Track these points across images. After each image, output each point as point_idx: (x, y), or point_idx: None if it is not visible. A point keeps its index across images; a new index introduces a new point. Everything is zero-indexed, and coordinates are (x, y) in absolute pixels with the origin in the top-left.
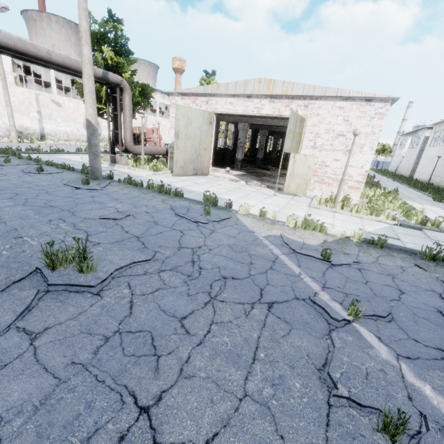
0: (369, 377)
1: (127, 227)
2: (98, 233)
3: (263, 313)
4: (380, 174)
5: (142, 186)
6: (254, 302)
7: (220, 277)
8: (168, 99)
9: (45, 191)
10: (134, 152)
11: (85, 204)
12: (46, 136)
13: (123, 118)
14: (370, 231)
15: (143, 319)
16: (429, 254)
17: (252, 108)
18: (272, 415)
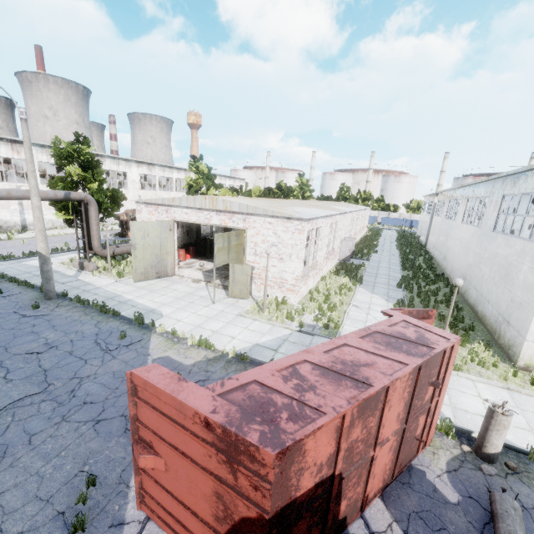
0: (111, 461)
1: (44, 360)
2: (16, 370)
3: (88, 427)
4: (397, 242)
5: (89, 305)
6: (89, 421)
7: (82, 403)
8: (169, 171)
9: None
10: (103, 255)
11: (22, 336)
12: (29, 226)
13: (90, 227)
14: (260, 342)
15: (9, 437)
16: None
17: (204, 219)
18: (42, 481)
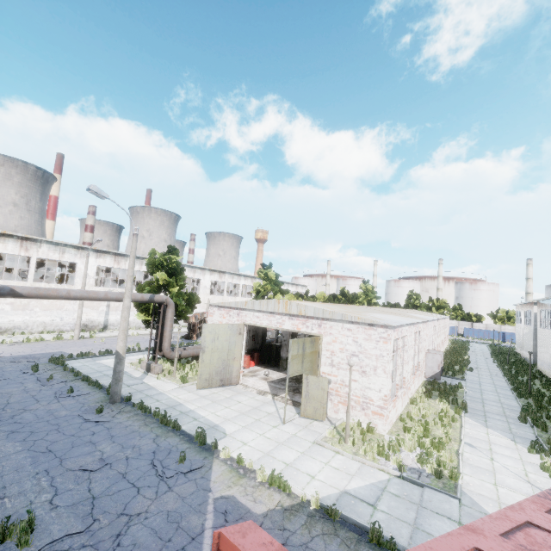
0: None
1: (95, 482)
2: (65, 492)
3: None
4: (493, 358)
5: (150, 413)
6: None
7: None
8: (237, 278)
9: (58, 426)
10: (170, 358)
11: (80, 446)
12: (109, 326)
13: (164, 328)
14: (349, 489)
15: None
16: (376, 535)
17: (275, 323)
18: None
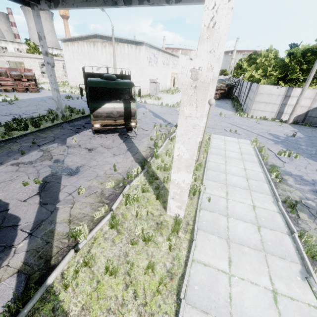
0: None
1: None
2: None
3: None
4: None
5: None
6: None
7: None
8: None
9: None
10: None
11: None
12: None
13: None
14: None
15: None
16: None
17: (13, 60)
18: None
